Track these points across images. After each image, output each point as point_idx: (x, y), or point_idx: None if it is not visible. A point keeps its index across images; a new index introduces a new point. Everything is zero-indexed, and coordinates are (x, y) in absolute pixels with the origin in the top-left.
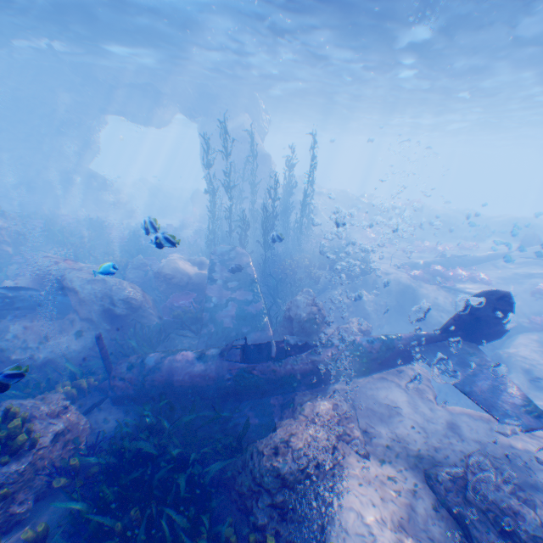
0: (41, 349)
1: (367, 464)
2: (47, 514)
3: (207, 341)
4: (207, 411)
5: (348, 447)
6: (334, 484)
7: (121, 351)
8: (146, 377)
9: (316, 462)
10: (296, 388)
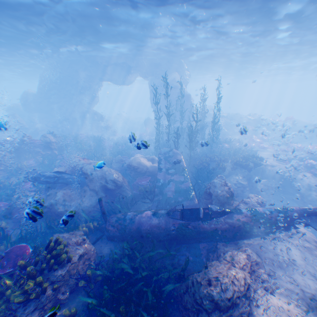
0: (71, 205)
1: (275, 300)
2: (75, 301)
3: (158, 205)
4: (160, 249)
5: (258, 285)
6: (251, 312)
7: (111, 209)
8: (125, 225)
9: (238, 294)
10: (216, 239)
